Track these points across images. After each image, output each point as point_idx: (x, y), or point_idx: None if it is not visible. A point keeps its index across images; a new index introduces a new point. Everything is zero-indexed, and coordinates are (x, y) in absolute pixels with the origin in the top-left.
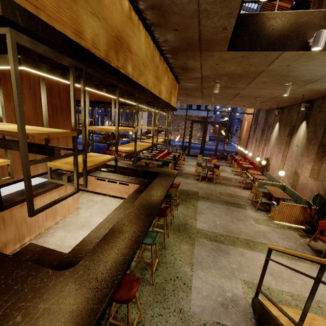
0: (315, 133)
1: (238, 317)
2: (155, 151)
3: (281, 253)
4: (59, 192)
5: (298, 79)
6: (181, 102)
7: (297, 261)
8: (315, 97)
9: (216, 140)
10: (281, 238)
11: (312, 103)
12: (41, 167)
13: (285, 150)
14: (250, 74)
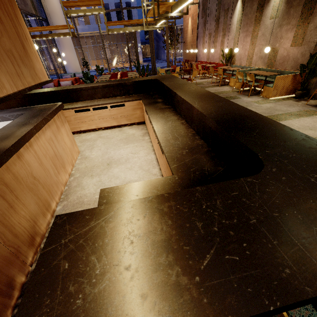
0: None
1: None
2: (106, 75)
3: (299, 115)
4: (52, 130)
5: None
6: None
7: (314, 116)
8: None
9: (149, 61)
10: (287, 107)
11: None
12: (4, 79)
13: (255, 30)
14: None
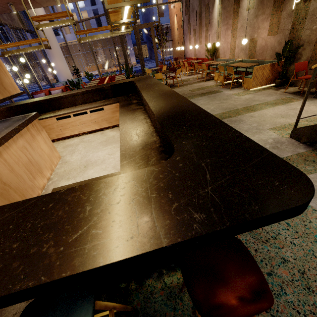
0: None
1: (290, 148)
2: (95, 80)
3: (275, 104)
4: (25, 139)
5: None
6: None
7: (289, 103)
8: None
9: None
10: (265, 96)
11: None
12: None
13: (234, 22)
14: None
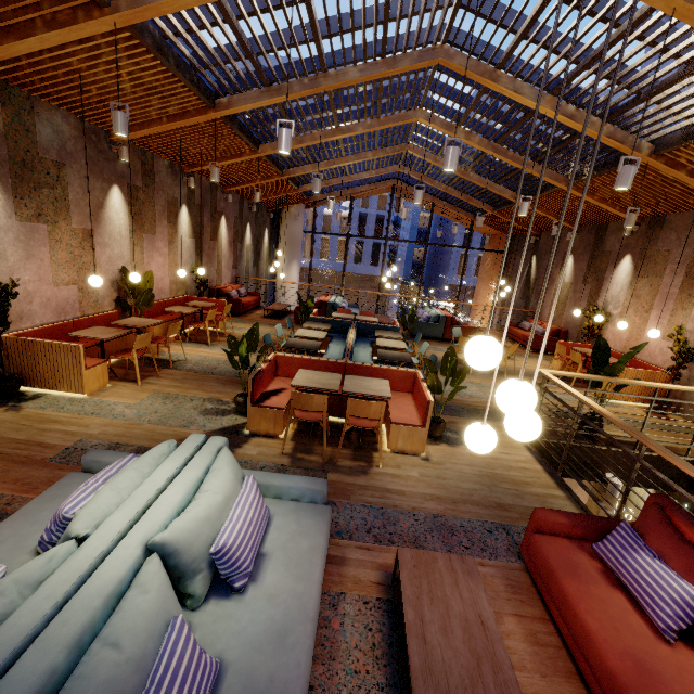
0: None
1: None
2: None
3: None
4: None
5: None
6: None
7: None
8: None
9: None
10: None
11: None
12: None
13: None
14: None
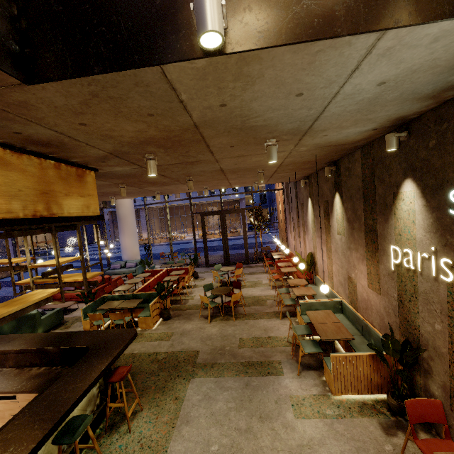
0: (354, 210)
1: None
2: (144, 274)
3: None
4: None
5: (277, 131)
6: (164, 193)
7: None
8: (336, 156)
9: None
10: None
11: (338, 164)
12: None
13: (327, 240)
14: (184, 135)
